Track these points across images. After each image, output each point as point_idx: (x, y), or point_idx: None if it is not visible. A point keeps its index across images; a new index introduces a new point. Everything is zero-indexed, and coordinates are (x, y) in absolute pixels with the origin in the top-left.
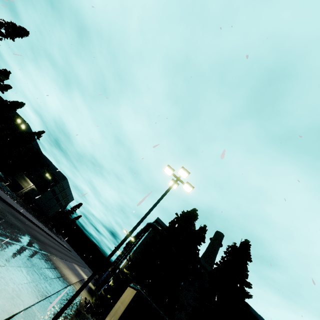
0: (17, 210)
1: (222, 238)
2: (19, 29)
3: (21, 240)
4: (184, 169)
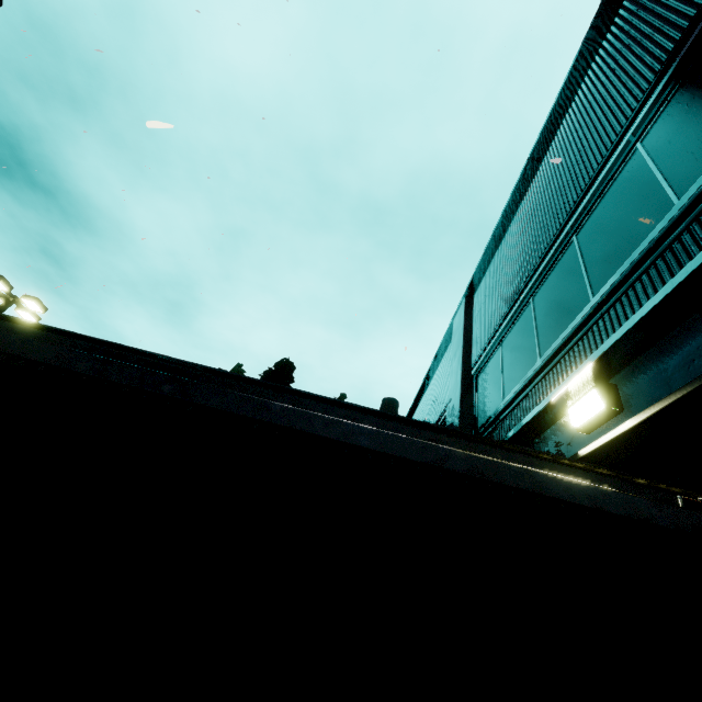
0: None
1: (394, 406)
2: None
3: None
4: None
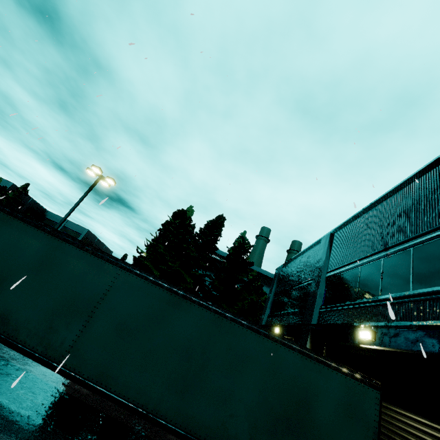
0: None
1: (267, 232)
2: None
3: None
4: (94, 166)
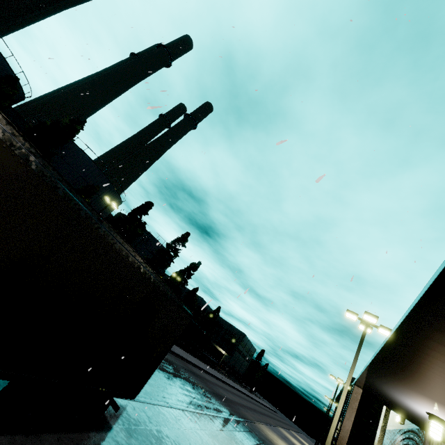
0: (236, 388)
1: None
2: (197, 264)
3: (263, 420)
4: (339, 379)
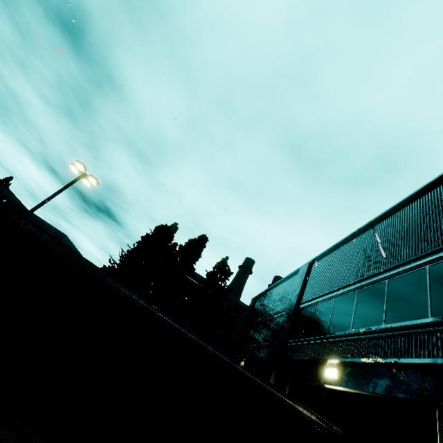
0: None
1: (251, 264)
2: None
3: None
4: (78, 162)
